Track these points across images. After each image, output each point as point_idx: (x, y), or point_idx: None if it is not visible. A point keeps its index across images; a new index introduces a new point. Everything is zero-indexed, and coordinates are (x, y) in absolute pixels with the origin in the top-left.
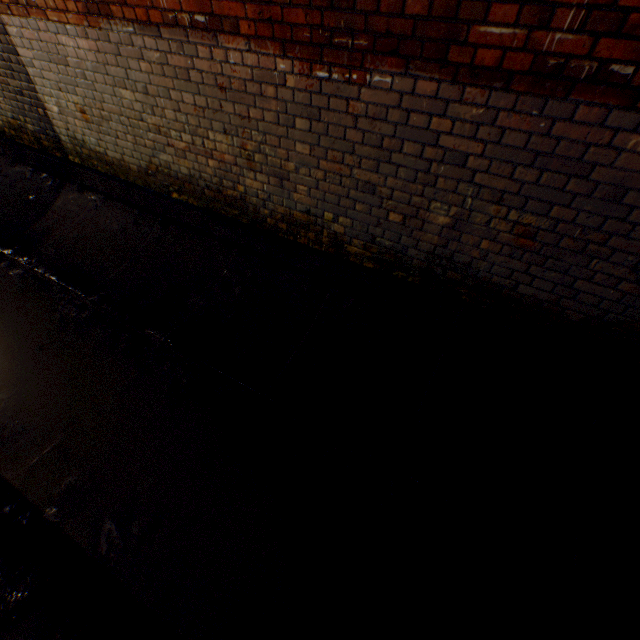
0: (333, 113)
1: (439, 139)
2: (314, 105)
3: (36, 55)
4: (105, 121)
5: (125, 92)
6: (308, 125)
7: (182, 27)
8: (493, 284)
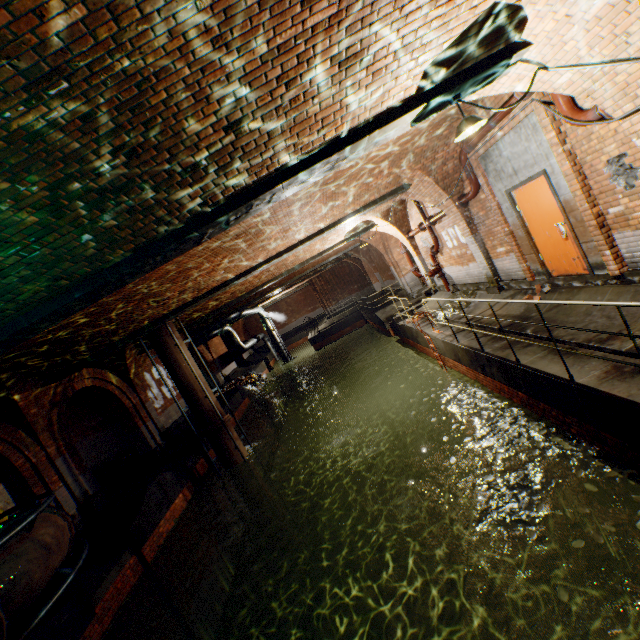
0: None
1: None
2: None
3: None
4: None
5: None
6: None
7: None
8: None
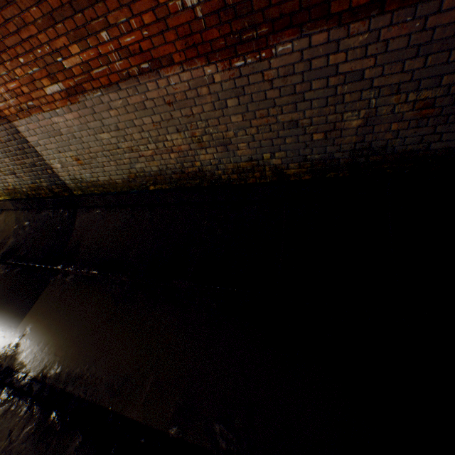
0: (253, 85)
1: (338, 69)
2: (238, 86)
3: (40, 137)
4: (93, 159)
5: (103, 135)
6: (237, 101)
7: (133, 77)
8: (409, 152)
